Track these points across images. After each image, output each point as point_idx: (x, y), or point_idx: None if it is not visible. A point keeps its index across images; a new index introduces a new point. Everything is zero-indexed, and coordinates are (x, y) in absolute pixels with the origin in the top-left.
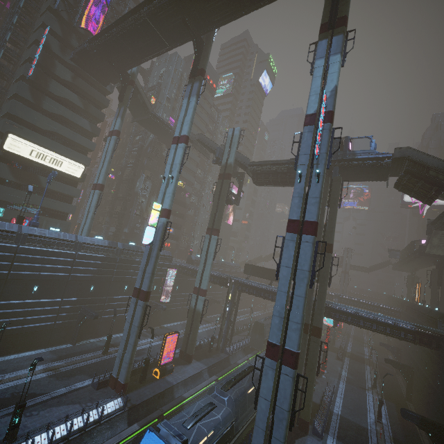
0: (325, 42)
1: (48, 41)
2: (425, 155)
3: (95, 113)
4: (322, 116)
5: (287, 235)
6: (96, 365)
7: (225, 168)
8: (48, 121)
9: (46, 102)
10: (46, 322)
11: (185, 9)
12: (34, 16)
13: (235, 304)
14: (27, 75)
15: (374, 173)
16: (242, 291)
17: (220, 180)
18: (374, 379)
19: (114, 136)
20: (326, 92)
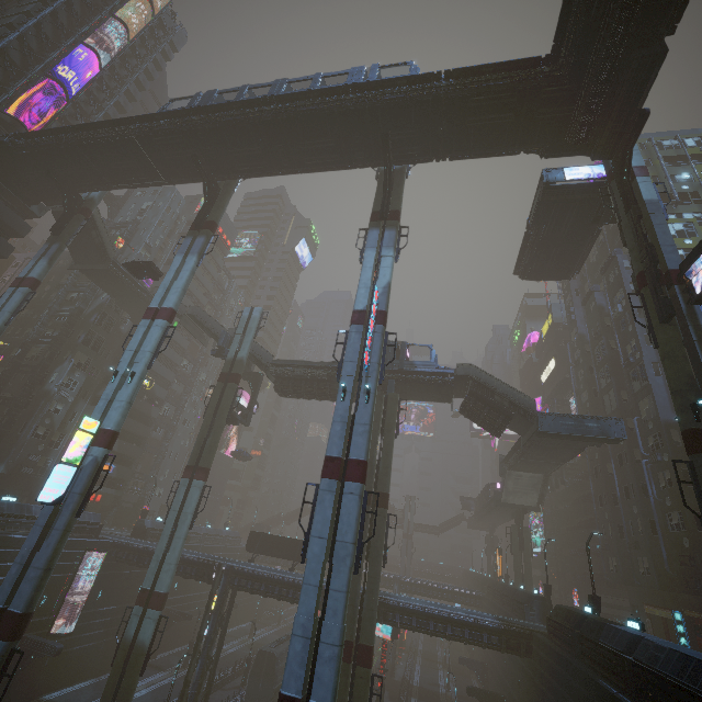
0: (377, 232)
1: None
2: (488, 375)
3: None
4: (373, 316)
5: (323, 482)
6: None
7: (233, 364)
8: None
9: None
10: None
11: (198, 145)
12: None
13: (223, 619)
14: None
15: (436, 392)
16: (239, 589)
17: (222, 382)
18: None
19: (24, 287)
20: (378, 287)
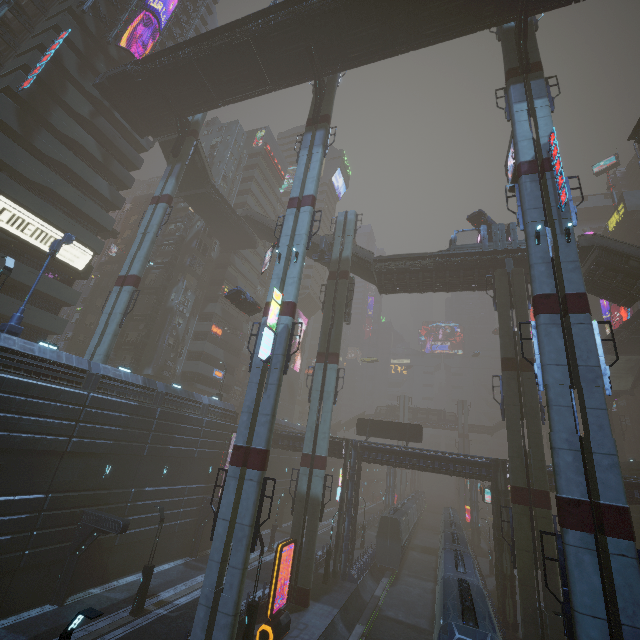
0: (521, 86)
1: (61, 52)
2: (618, 242)
3: (119, 173)
4: (556, 158)
5: (542, 317)
6: None
7: (340, 263)
8: (39, 168)
9: (41, 137)
10: (5, 552)
11: (313, 34)
12: (31, 21)
13: (356, 487)
14: (17, 88)
15: None
16: (369, 461)
17: (333, 280)
18: None
19: (163, 203)
20: (542, 137)
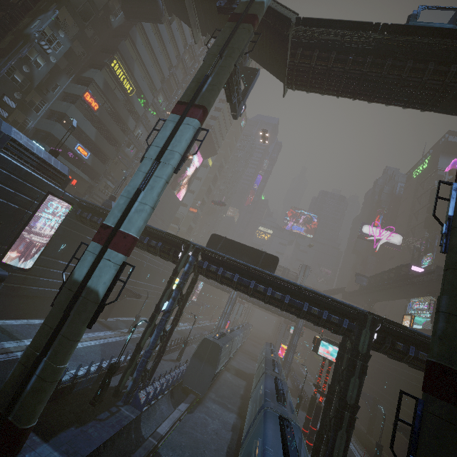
0: None
1: None
2: None
3: None
4: None
5: None
6: None
7: (250, 5)
8: None
9: None
10: None
11: None
12: None
13: (182, 299)
14: None
15: None
16: (206, 274)
17: (234, 22)
18: None
19: None
20: None
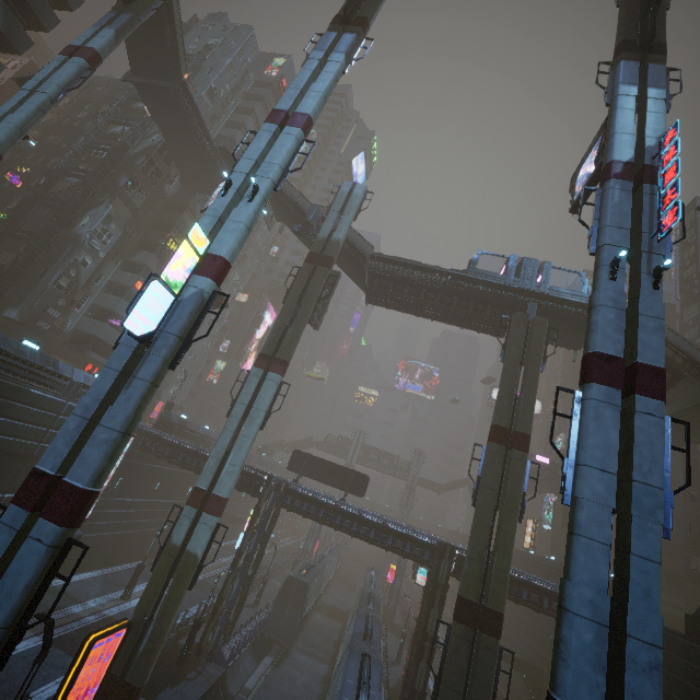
0: (636, 65)
1: None
2: None
3: None
4: (669, 165)
5: (596, 389)
6: None
7: (326, 245)
8: None
9: None
10: None
11: None
12: None
13: (265, 538)
14: None
15: (573, 333)
16: (290, 509)
17: (311, 264)
18: None
19: (80, 57)
20: (649, 136)
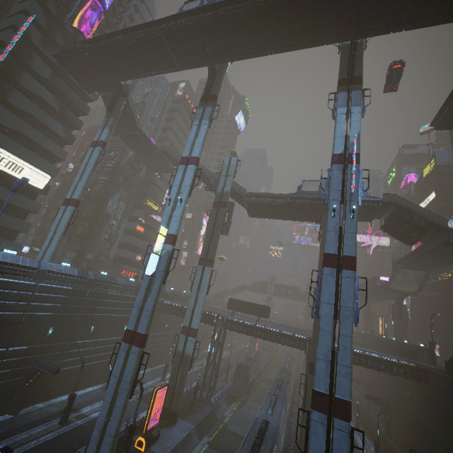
0: (345, 94)
1: (29, 31)
2: (408, 202)
3: (72, 119)
4: (354, 157)
5: (326, 269)
6: (54, 443)
7: (221, 196)
8: (12, 118)
9: (13, 95)
10: None
11: (207, 36)
12: (9, 1)
13: (221, 345)
14: None
15: (363, 214)
16: (230, 329)
17: (216, 207)
18: (358, 418)
19: (98, 147)
20: (351, 136)
